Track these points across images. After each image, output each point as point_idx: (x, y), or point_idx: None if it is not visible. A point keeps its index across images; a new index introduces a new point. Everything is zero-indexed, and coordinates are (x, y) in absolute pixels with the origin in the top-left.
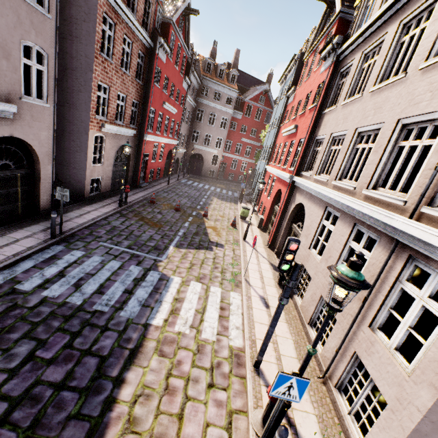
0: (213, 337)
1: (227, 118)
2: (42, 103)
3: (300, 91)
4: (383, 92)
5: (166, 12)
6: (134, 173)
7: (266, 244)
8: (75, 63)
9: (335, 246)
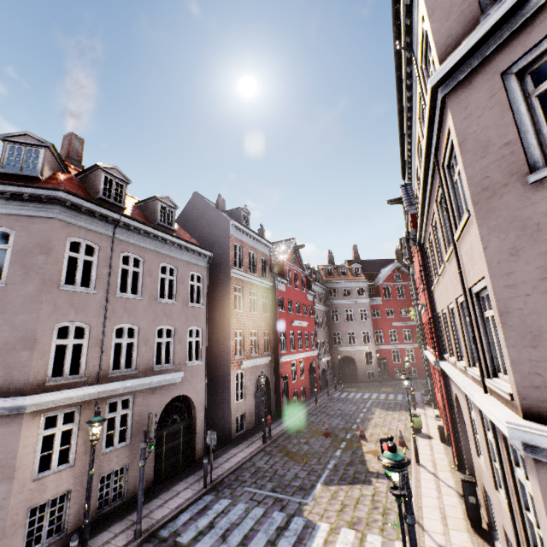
0: None
1: (365, 308)
2: (198, 363)
3: (415, 269)
4: (443, 276)
5: (279, 258)
6: (276, 400)
7: (454, 465)
8: (219, 323)
9: (482, 442)
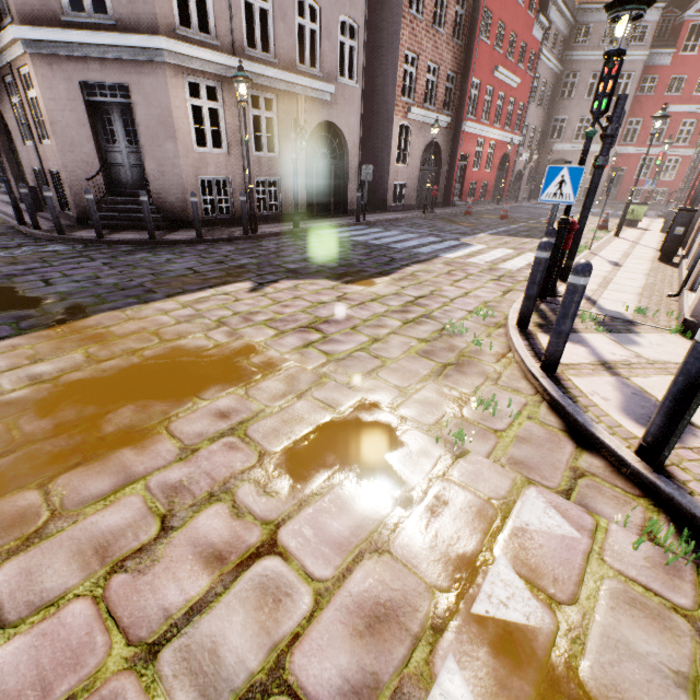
0: (512, 268)
1: (632, 73)
2: (352, 84)
3: None
4: None
5: None
6: (446, 185)
7: None
8: (382, 37)
9: None
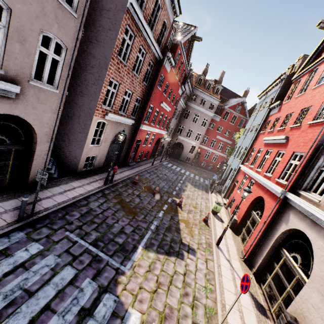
0: None
1: (208, 119)
2: (51, 88)
3: (288, 105)
4: None
5: (177, 36)
6: (126, 154)
7: (241, 255)
8: (95, 61)
9: None
